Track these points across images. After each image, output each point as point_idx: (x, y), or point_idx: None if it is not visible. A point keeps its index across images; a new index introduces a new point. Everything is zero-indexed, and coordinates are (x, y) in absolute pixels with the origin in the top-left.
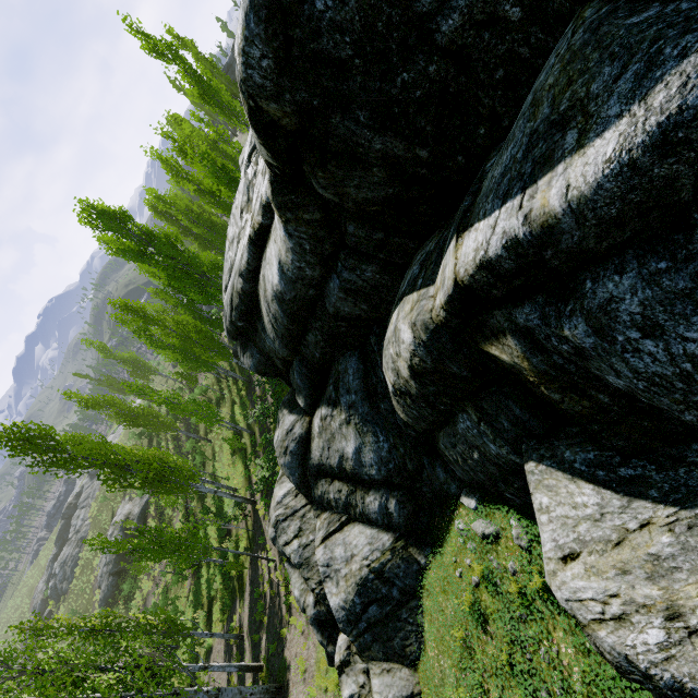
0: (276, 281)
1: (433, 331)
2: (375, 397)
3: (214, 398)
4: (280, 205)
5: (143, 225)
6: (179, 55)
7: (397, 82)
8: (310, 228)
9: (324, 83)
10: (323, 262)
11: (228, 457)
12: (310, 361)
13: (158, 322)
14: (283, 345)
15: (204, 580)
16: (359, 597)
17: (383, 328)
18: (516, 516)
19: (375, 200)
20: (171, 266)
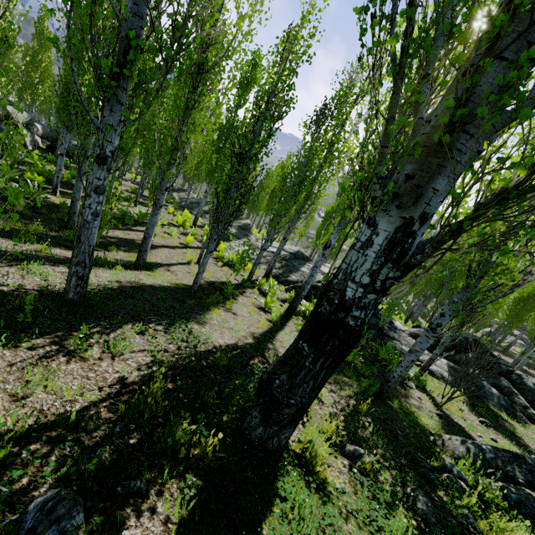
0: None
1: None
2: None
3: None
4: None
5: None
6: None
7: None
8: None
9: None
10: None
11: None
12: None
13: None
14: None
15: None
16: (525, 338)
17: None
18: None
19: None
20: None
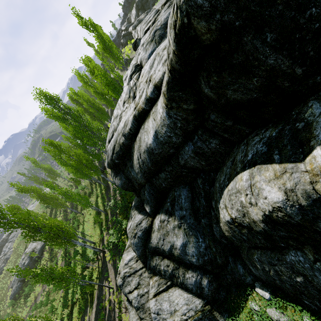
0: (150, 142)
1: (316, 199)
2: (198, 214)
3: (87, 192)
4: (170, 97)
5: (66, 104)
6: (96, 28)
7: (306, 14)
8: (184, 113)
9: (252, 7)
10: (185, 134)
11: (92, 224)
12: (157, 187)
13: (67, 153)
14: (143, 176)
15: (70, 291)
16: None
17: (207, 175)
18: (311, 317)
19: (241, 100)
20: (77, 126)
